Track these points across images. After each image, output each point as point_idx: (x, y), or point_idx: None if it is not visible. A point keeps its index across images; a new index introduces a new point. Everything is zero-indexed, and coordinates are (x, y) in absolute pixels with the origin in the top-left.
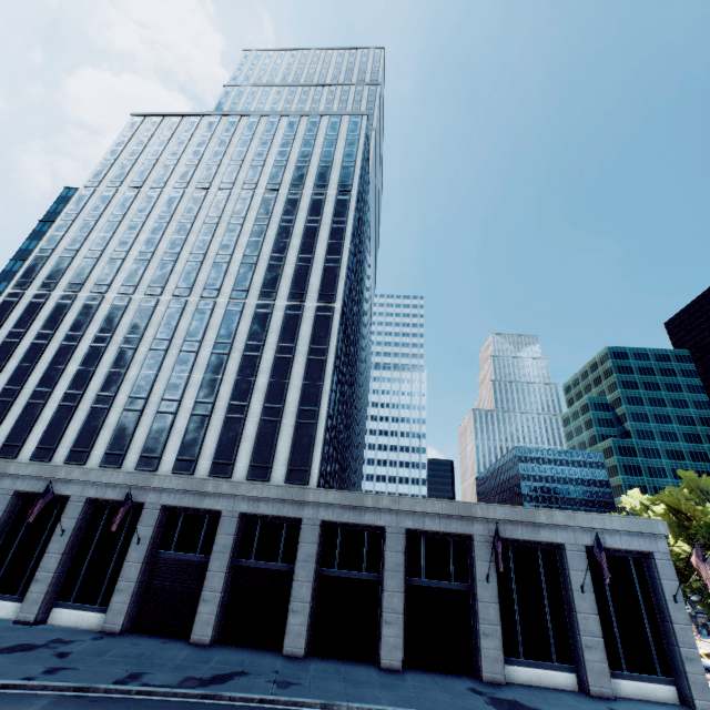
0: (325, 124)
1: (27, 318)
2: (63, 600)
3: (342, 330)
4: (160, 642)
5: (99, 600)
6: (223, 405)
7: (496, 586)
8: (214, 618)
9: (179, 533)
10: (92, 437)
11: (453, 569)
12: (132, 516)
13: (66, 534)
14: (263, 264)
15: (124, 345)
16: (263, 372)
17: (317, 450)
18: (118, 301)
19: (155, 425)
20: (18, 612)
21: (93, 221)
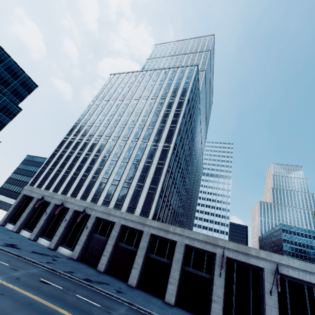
0: (179, 71)
1: (68, 146)
2: (62, 244)
3: (173, 155)
4: (86, 266)
5: (72, 247)
6: (122, 182)
7: (224, 280)
8: (106, 262)
9: (100, 228)
10: (79, 188)
11: (205, 267)
12: (87, 219)
13: (66, 221)
14: (145, 128)
15: (94, 157)
16: (139, 170)
17: (154, 204)
18: (95, 141)
19: (99, 186)
20: (49, 245)
21: (92, 113)
